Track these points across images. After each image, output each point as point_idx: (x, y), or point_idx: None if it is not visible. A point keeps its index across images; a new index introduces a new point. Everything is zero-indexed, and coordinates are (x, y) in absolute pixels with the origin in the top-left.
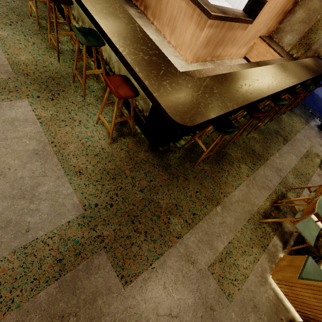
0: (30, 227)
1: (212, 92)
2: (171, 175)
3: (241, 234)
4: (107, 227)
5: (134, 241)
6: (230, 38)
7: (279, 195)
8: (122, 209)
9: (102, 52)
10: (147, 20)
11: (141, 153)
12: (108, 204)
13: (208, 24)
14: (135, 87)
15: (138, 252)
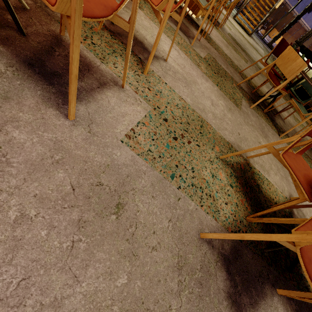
0: (257, 63)
1: None
2: None
3: None
4: None
5: None
6: None
7: None
8: None
9: None
10: None
11: None
12: None
13: None
14: None
15: None
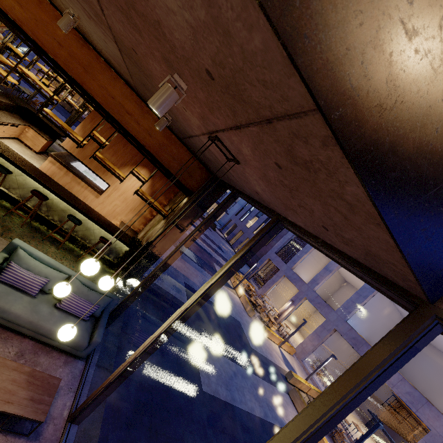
0: None
1: None
2: None
3: None
4: None
5: None
6: (80, 192)
7: None
8: None
9: None
10: None
11: None
12: None
13: (50, 160)
14: None
15: None
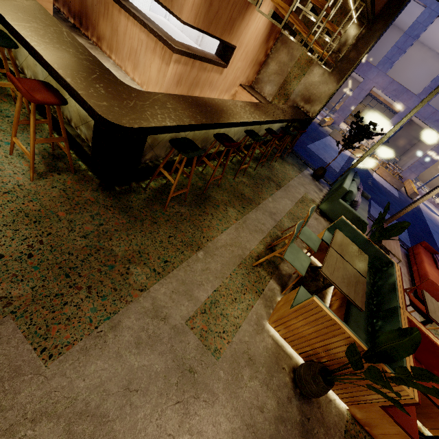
0: None
1: (164, 106)
2: (133, 218)
3: (230, 281)
4: (20, 284)
5: (68, 299)
6: (205, 80)
7: (275, 239)
8: (49, 260)
9: (24, 69)
10: (102, 53)
11: (86, 193)
12: (24, 254)
13: (173, 59)
14: (61, 95)
15: (74, 314)
